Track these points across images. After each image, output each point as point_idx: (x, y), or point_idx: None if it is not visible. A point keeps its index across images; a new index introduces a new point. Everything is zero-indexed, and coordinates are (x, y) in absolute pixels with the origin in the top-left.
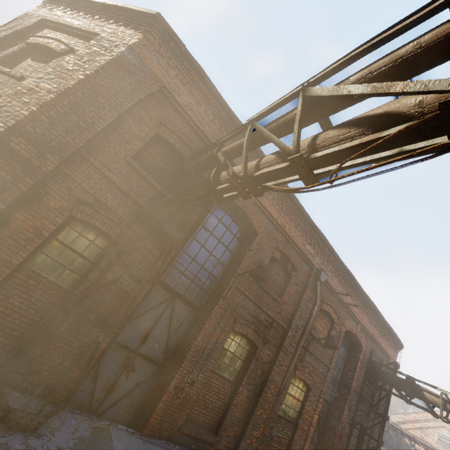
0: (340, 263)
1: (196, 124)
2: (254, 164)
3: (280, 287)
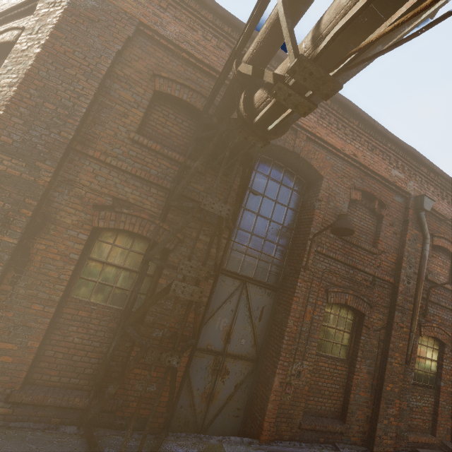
0: (446, 179)
1: (198, 59)
2: (309, 40)
3: (370, 235)
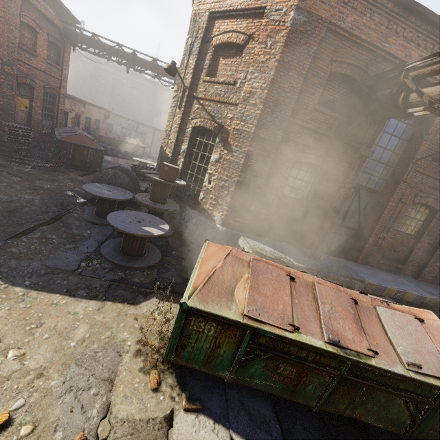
0: None
1: (363, 39)
2: None
3: None
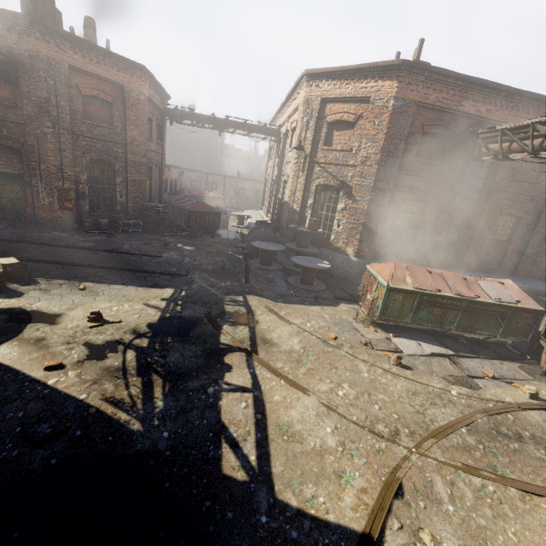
0: None
1: (443, 107)
2: (507, 148)
3: (535, 172)
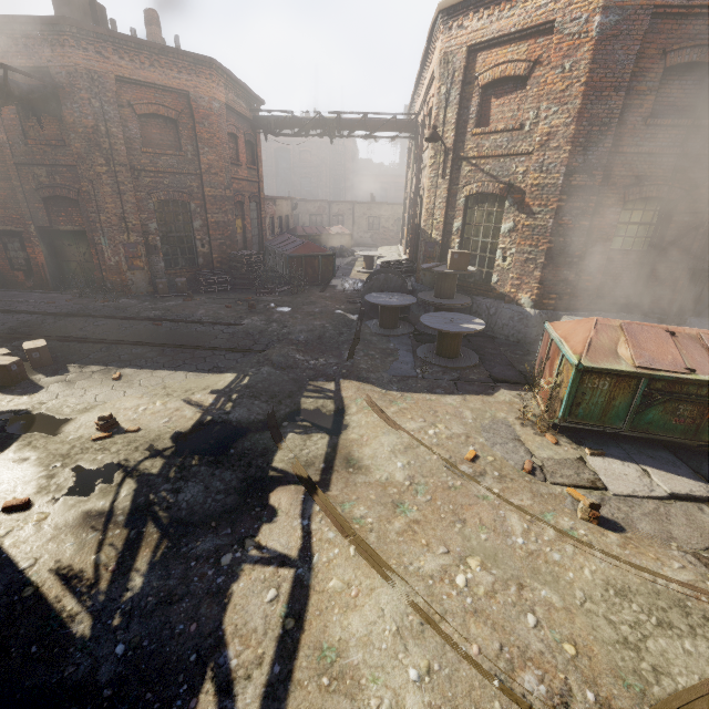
0: None
1: None
2: None
3: None
